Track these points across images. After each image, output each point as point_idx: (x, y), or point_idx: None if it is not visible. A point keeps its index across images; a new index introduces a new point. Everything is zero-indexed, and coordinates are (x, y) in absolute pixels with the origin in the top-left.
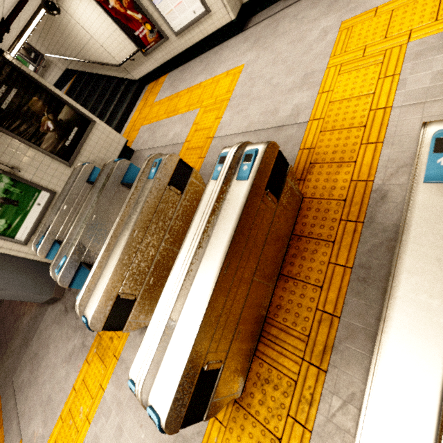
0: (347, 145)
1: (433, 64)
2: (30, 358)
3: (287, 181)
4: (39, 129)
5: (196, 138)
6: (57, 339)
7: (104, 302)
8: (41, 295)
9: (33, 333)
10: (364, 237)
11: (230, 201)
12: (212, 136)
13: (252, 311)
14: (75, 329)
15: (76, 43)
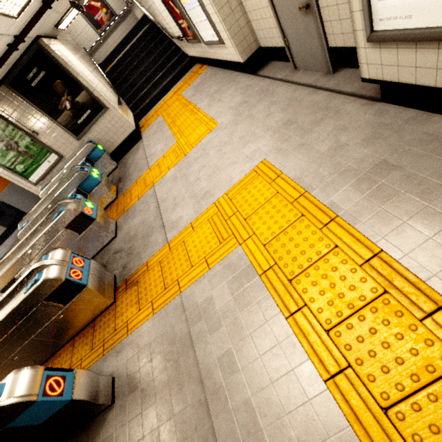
0: (151, 292)
1: (218, 287)
2: None
3: (82, 295)
4: (58, 106)
5: (152, 174)
6: None
7: (2, 280)
8: None
9: None
10: (96, 364)
11: (17, 297)
12: (154, 183)
13: (33, 351)
14: None
15: None
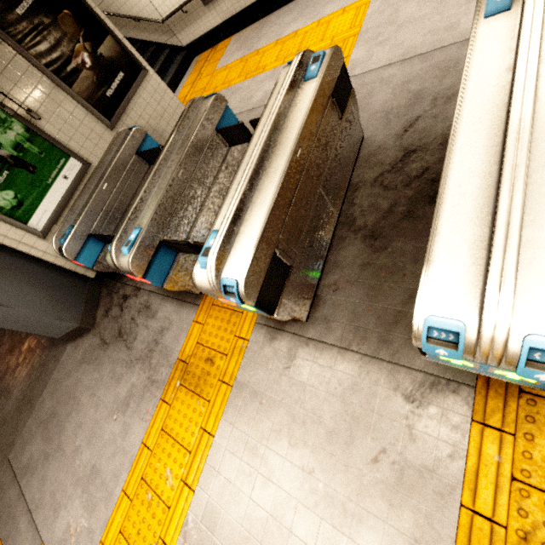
0: None
1: None
2: (42, 422)
3: None
4: (70, 60)
5: None
6: (93, 384)
7: (261, 254)
8: (62, 320)
9: (42, 387)
10: None
11: None
12: None
13: None
14: (129, 363)
15: None
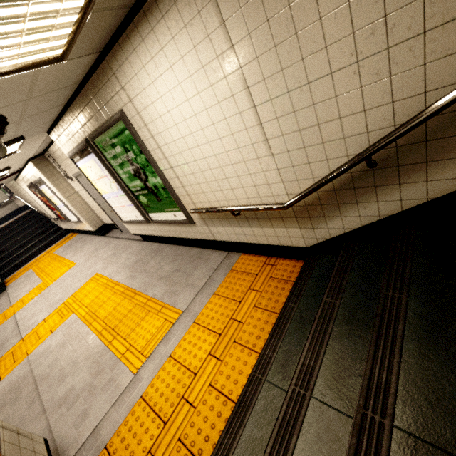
0: (0, 372)
1: (56, 337)
2: None
3: None
4: None
5: (14, 308)
6: None
7: None
8: None
9: None
10: None
11: None
12: (16, 312)
13: None
14: None
15: (29, 198)
